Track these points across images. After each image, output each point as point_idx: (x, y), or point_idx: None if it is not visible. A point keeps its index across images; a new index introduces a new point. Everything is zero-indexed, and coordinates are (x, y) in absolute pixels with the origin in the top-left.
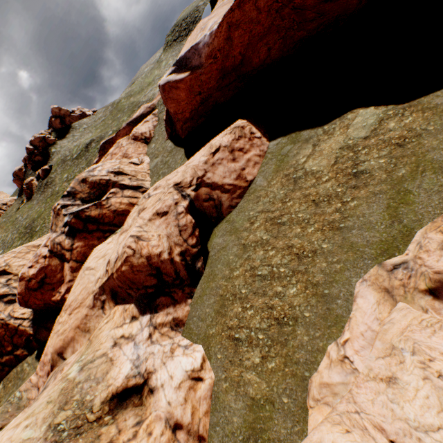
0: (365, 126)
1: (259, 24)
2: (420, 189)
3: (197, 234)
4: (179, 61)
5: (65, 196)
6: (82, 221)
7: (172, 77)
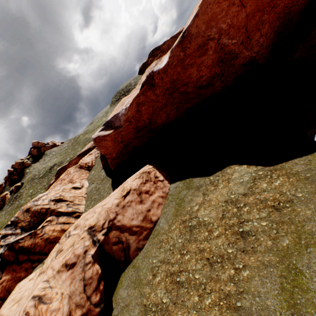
0: (242, 182)
1: (158, 102)
2: (310, 270)
3: (102, 287)
4: (107, 123)
5: (8, 226)
6: (15, 252)
7: (102, 132)
